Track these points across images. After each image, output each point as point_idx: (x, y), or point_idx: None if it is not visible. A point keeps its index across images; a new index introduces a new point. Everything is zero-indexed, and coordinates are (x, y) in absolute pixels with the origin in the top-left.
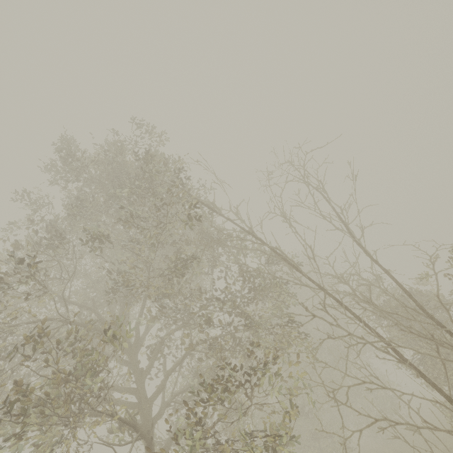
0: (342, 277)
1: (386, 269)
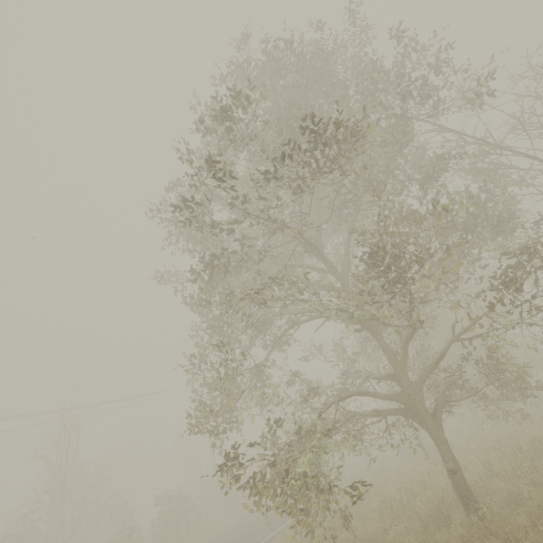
0: None
1: None
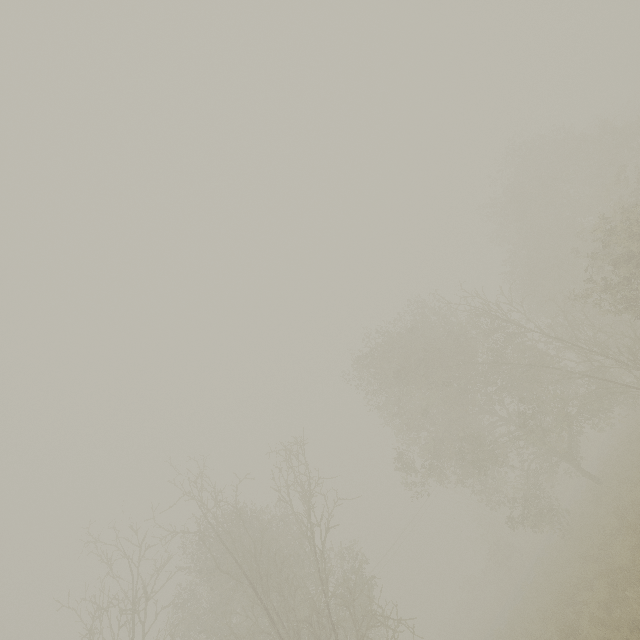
0: (533, 345)
1: (547, 335)
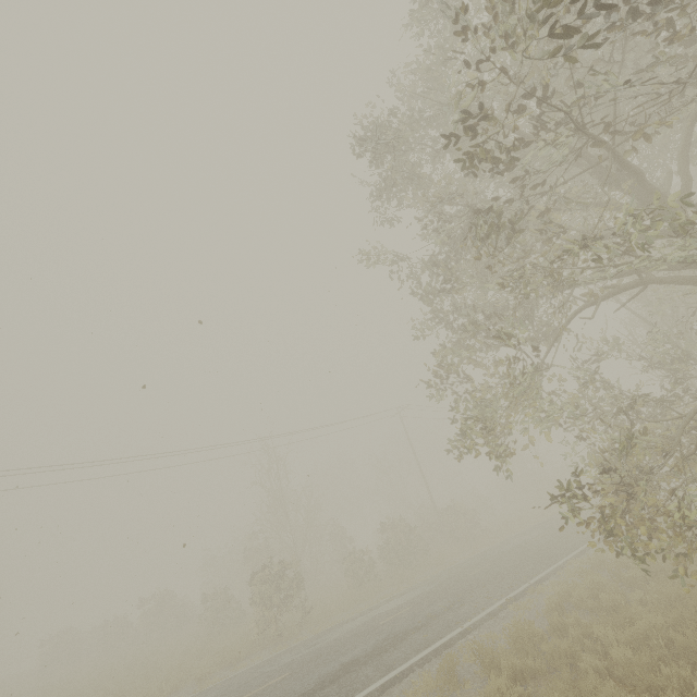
0: None
1: None
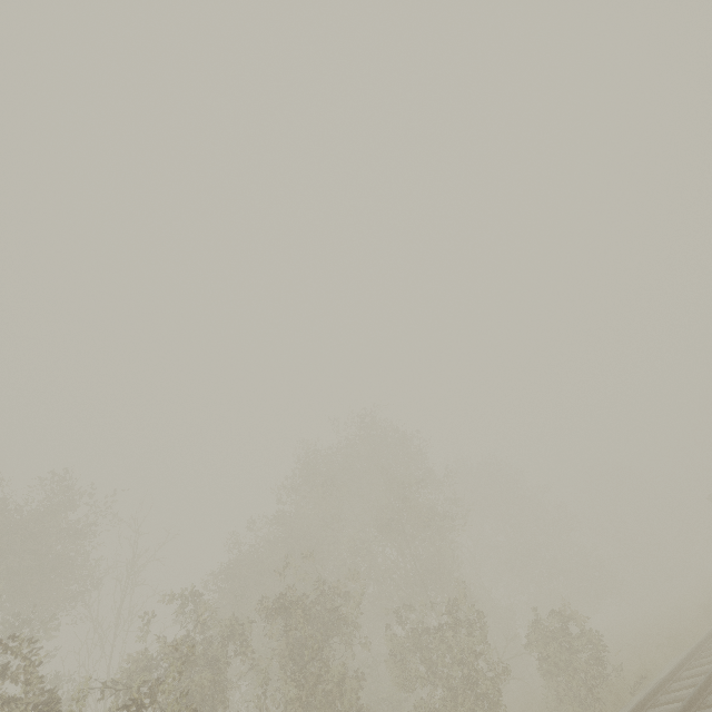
0: None
1: None
